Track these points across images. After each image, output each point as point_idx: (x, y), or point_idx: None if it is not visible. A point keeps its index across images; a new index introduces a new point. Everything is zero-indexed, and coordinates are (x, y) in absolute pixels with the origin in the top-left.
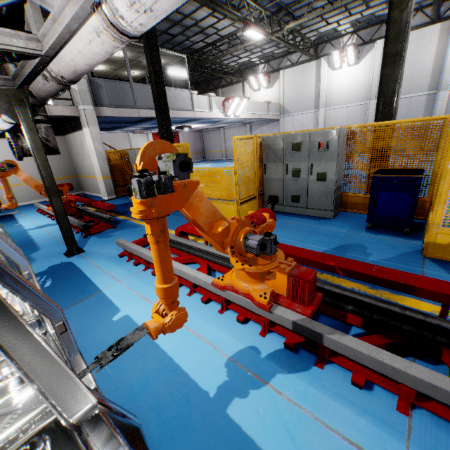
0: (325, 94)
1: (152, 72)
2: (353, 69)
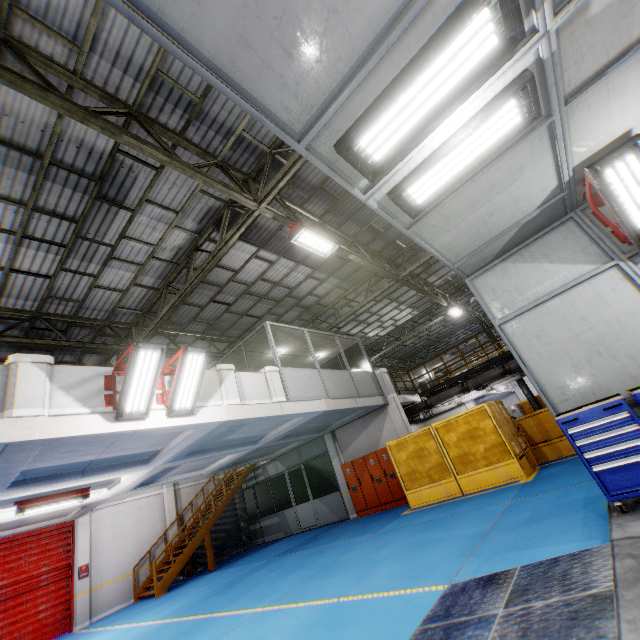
0: None
1: None
2: None
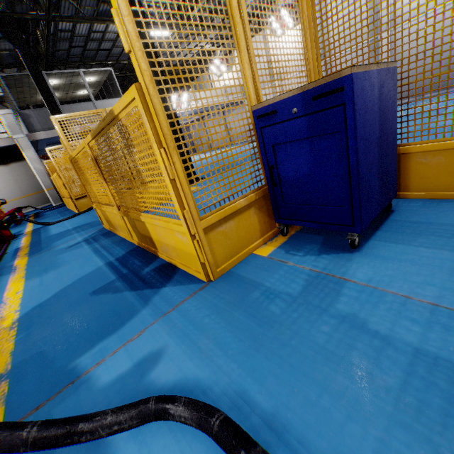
0: (277, 65)
1: (43, 99)
2: (295, 32)
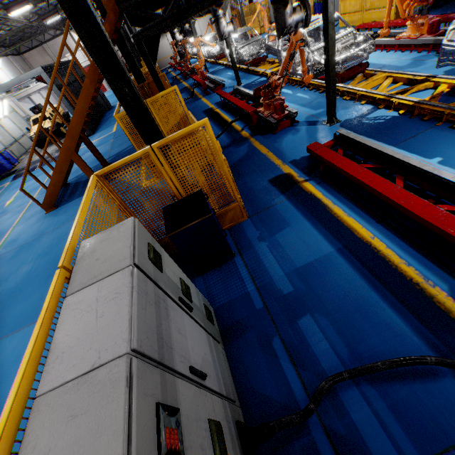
0: None
1: None
2: None
